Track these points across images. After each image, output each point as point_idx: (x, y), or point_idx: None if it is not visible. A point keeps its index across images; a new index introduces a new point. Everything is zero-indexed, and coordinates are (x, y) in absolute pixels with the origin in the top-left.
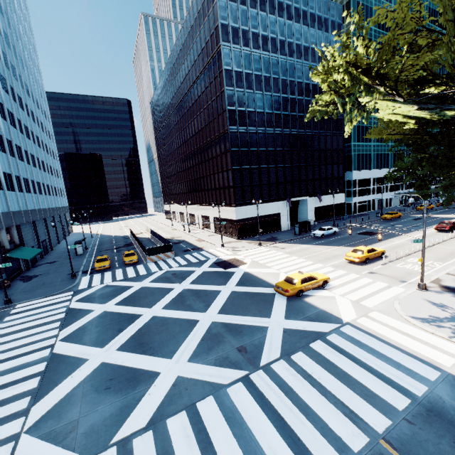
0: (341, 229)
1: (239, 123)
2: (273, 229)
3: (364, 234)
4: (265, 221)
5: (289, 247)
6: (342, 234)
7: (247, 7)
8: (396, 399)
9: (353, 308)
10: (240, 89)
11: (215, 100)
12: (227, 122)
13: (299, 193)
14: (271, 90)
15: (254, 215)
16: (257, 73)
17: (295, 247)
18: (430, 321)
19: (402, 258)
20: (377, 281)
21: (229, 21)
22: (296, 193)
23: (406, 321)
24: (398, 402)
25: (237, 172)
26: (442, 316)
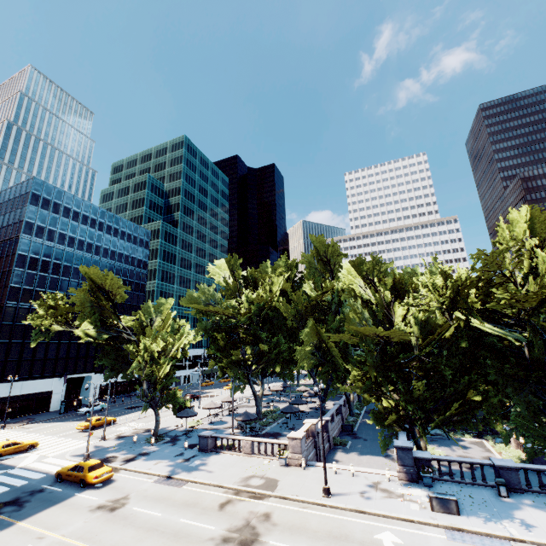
0: (115, 406)
1: (23, 299)
2: (38, 409)
3: (128, 409)
4: (29, 400)
5: (39, 426)
6: (109, 410)
7: (59, 215)
8: (2, 490)
9: (36, 459)
10: (33, 271)
11: (1, 273)
12: (6, 297)
13: (84, 369)
14: (70, 276)
15: (14, 393)
16: (57, 262)
17: (45, 425)
18: (79, 455)
19: (125, 423)
20: (81, 440)
21: (37, 221)
22: (80, 369)
23: (64, 458)
24: (2, 490)
25: (4, 346)
26: (91, 451)
